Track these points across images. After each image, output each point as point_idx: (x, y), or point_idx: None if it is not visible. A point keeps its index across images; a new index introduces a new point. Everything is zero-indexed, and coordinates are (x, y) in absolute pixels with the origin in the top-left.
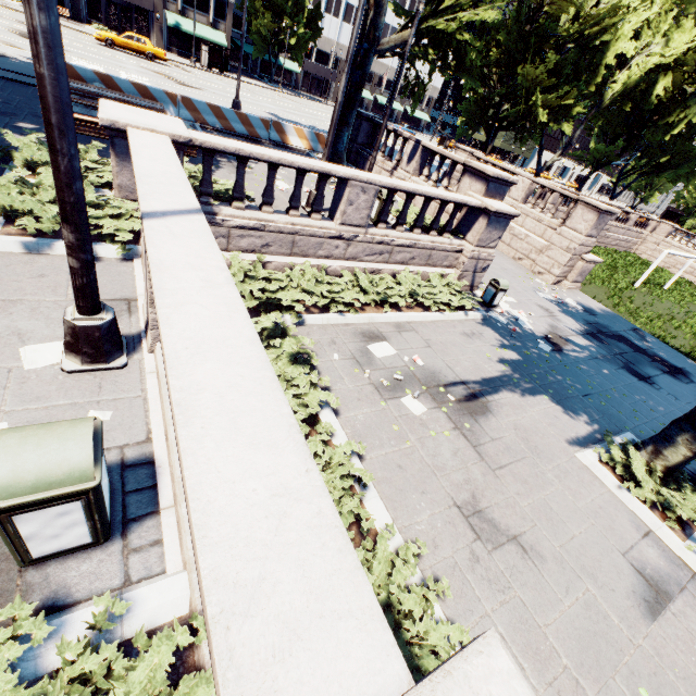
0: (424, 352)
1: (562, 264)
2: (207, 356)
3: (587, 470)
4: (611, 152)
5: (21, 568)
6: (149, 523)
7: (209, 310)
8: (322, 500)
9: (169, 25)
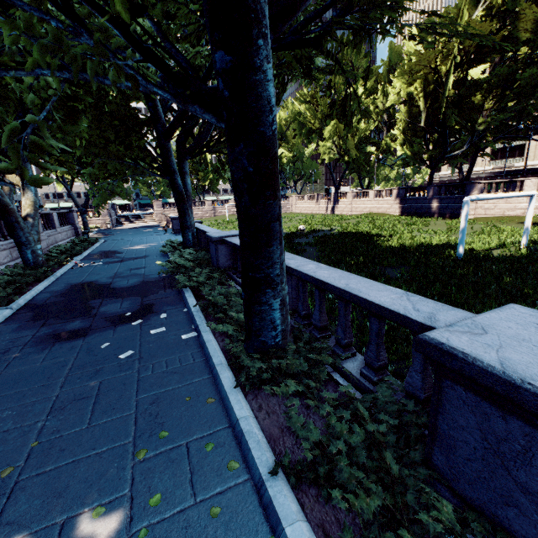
0: None
1: (156, 217)
2: None
3: None
4: None
5: None
6: None
7: None
8: None
9: None
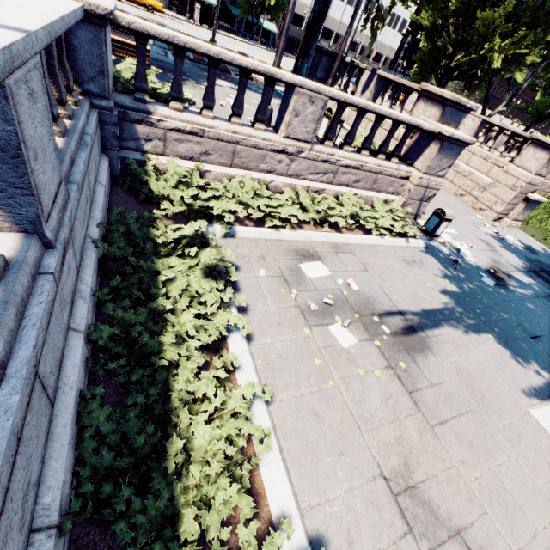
0: (360, 276)
1: (506, 202)
2: None
3: (545, 432)
4: None
5: None
6: None
7: None
8: None
9: None
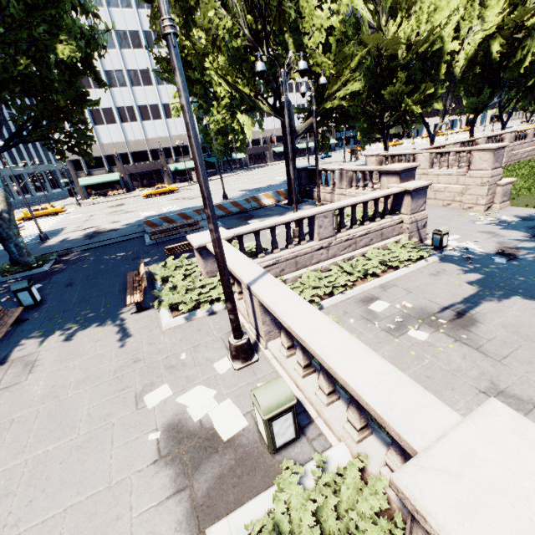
0: (408, 297)
1: (484, 195)
2: (317, 334)
3: None
4: (482, 100)
5: (271, 455)
6: (312, 427)
7: (304, 315)
8: (397, 372)
9: (172, 171)
